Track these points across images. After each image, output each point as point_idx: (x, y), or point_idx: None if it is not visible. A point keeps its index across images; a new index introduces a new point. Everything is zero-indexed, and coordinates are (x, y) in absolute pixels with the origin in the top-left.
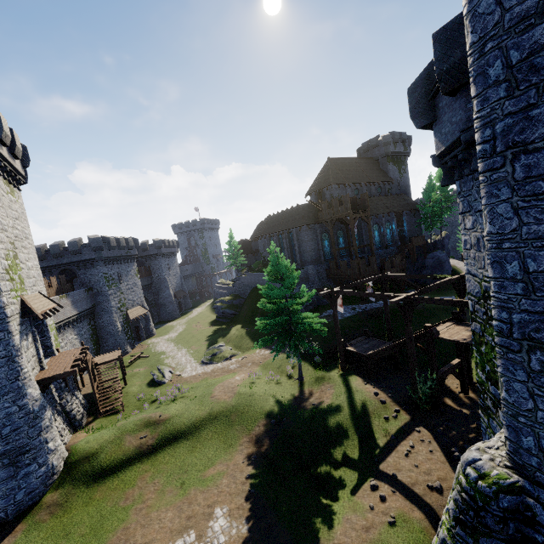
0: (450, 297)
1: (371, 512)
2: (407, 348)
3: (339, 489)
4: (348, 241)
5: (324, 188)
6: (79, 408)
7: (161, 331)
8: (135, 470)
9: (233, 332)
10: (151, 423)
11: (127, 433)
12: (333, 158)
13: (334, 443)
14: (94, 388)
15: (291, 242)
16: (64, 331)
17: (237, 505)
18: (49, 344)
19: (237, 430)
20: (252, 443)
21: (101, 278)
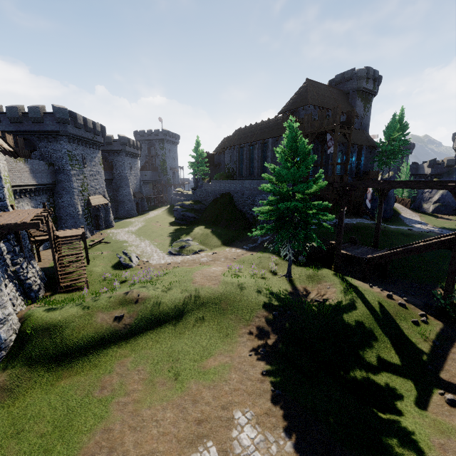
0: (399, 227)
1: None
2: (453, 247)
3: (394, 399)
4: (320, 159)
5: (299, 108)
6: (36, 278)
7: (119, 225)
8: (111, 353)
9: (197, 231)
10: (128, 302)
11: (99, 310)
12: (311, 80)
13: (360, 343)
14: (55, 258)
15: (263, 154)
16: (19, 198)
17: (264, 409)
18: (1, 196)
19: (232, 319)
20: (255, 334)
21: (64, 155)
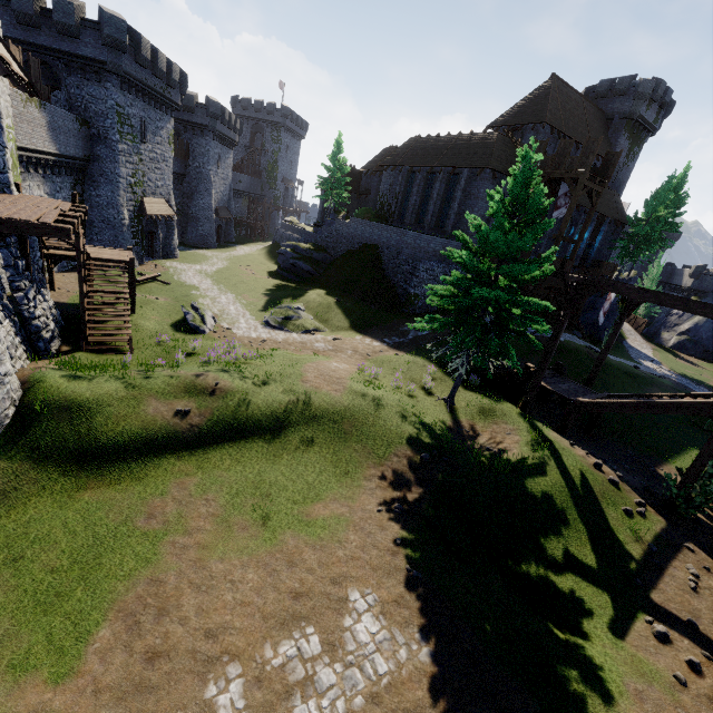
0: (622, 359)
1: (686, 693)
2: None
3: (580, 614)
4: None
5: (526, 125)
6: (47, 319)
7: (186, 257)
8: (166, 465)
9: (312, 297)
10: (198, 391)
11: (152, 395)
12: (559, 79)
13: (544, 526)
14: (84, 293)
15: (447, 192)
16: (25, 173)
17: (393, 595)
18: None
19: (357, 450)
20: (389, 481)
21: (110, 111)
